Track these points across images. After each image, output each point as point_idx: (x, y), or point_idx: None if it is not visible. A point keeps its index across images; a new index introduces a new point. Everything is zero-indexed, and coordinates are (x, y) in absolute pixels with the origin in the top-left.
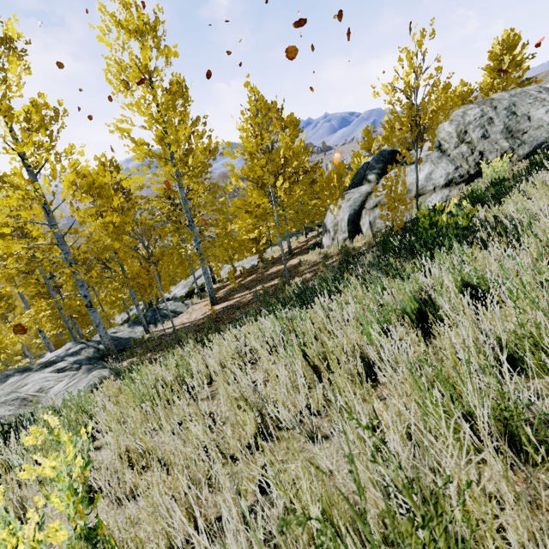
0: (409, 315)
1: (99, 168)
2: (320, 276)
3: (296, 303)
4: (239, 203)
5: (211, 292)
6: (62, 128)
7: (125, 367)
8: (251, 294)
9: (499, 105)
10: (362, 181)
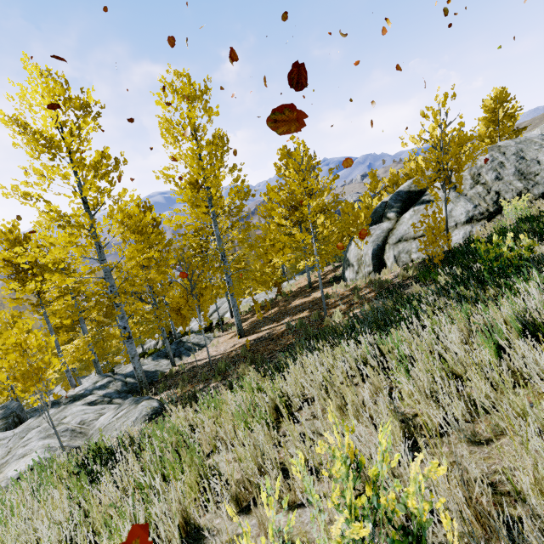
0: (519, 334)
1: (135, 209)
2: (371, 306)
3: (366, 329)
4: (286, 239)
5: (239, 325)
6: (119, 175)
7: (186, 395)
8: (282, 326)
9: (507, 151)
10: (381, 218)
